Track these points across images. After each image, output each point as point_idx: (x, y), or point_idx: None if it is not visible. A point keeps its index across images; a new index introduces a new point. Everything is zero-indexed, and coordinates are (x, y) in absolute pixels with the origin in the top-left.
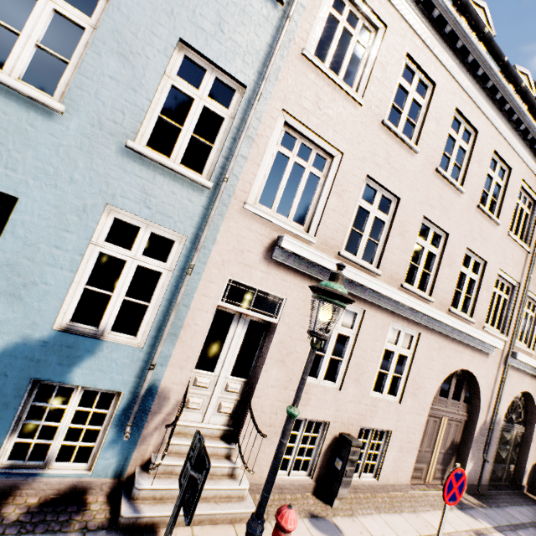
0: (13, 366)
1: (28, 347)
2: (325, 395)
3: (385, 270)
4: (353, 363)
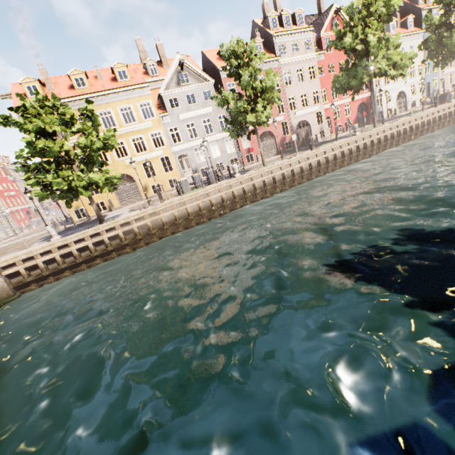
0: (432, 93)
1: (432, 92)
2: (450, 85)
3: (452, 67)
4: (451, 80)
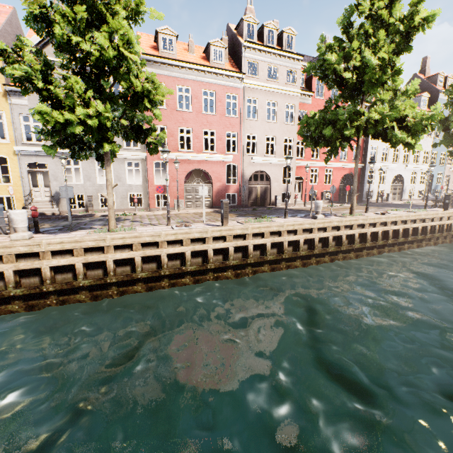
0: (434, 189)
1: (434, 187)
2: None
3: None
4: None
